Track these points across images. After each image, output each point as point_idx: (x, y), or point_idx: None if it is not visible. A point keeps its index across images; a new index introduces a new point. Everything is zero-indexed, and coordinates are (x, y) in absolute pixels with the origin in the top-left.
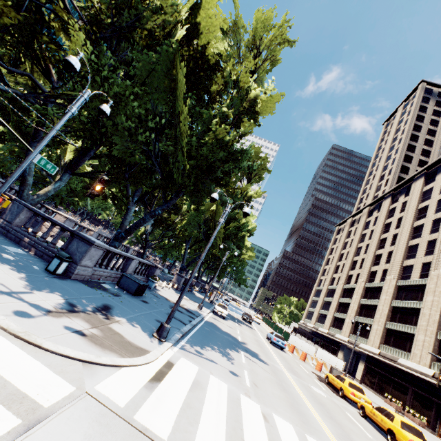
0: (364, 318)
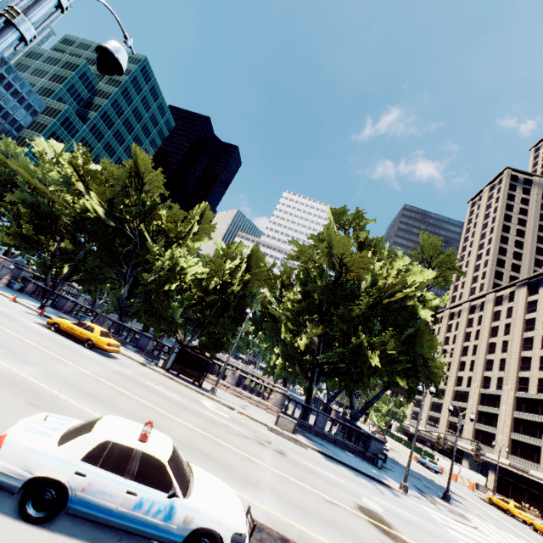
0: (485, 426)
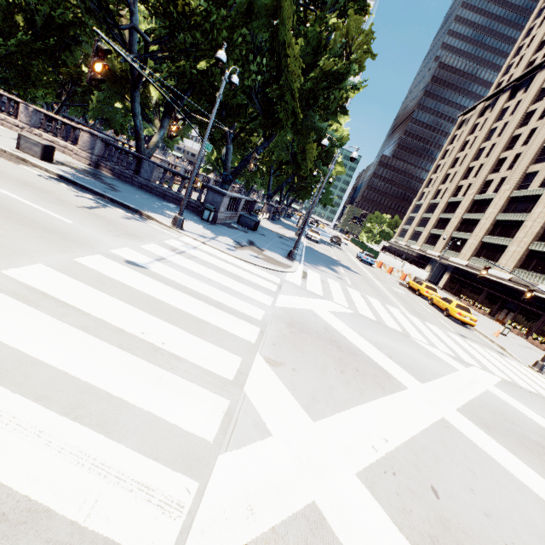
0: (461, 234)
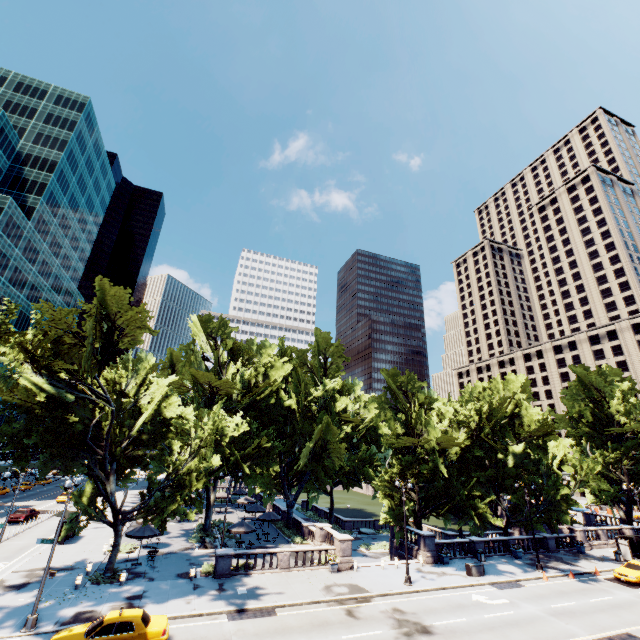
0: None
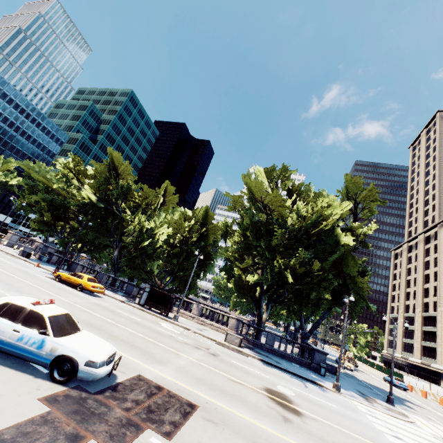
0: None
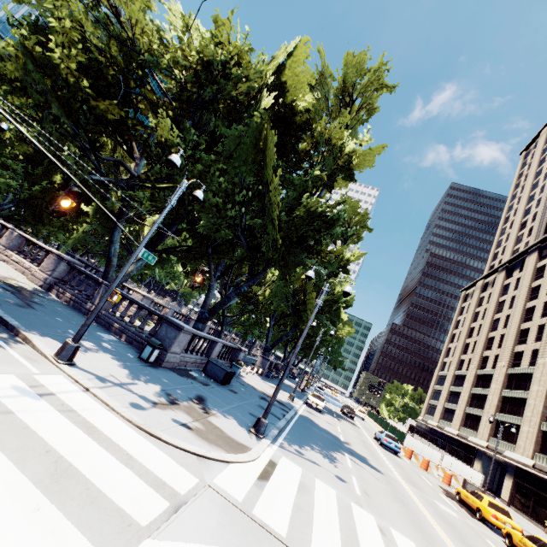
0: (508, 416)
